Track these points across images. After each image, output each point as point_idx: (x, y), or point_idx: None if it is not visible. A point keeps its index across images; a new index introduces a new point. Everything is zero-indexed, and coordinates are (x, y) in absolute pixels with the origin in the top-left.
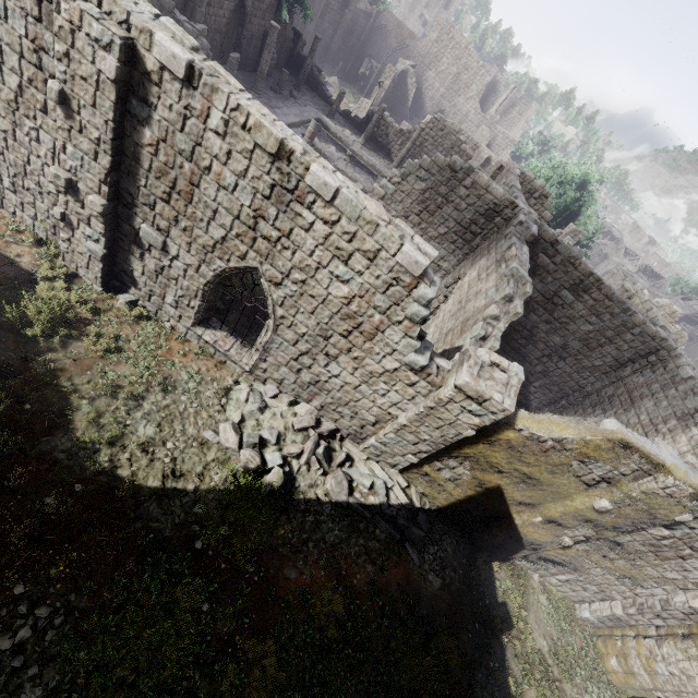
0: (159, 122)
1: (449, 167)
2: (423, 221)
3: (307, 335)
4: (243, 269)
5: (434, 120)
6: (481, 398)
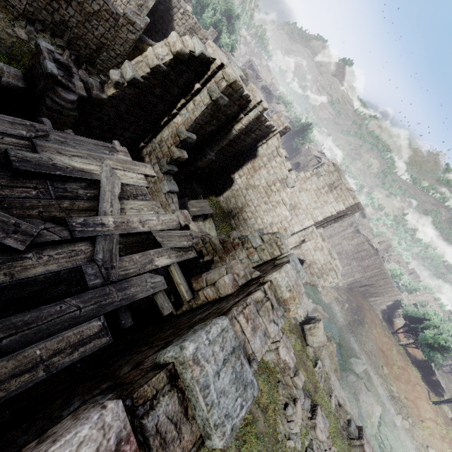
0: None
1: None
2: None
3: None
4: None
5: None
6: (132, 22)
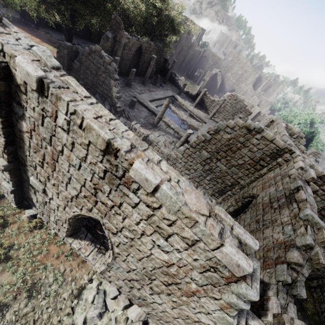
0: (29, 118)
1: (246, 127)
2: (228, 156)
3: (136, 270)
4: (91, 217)
5: (231, 95)
6: None
